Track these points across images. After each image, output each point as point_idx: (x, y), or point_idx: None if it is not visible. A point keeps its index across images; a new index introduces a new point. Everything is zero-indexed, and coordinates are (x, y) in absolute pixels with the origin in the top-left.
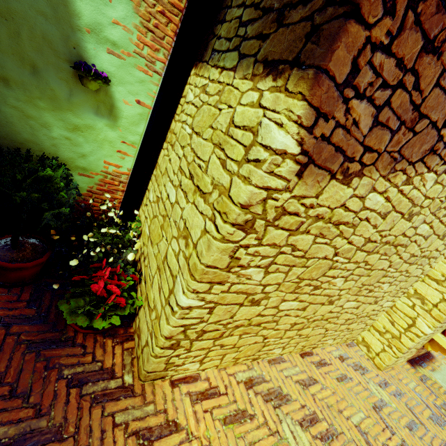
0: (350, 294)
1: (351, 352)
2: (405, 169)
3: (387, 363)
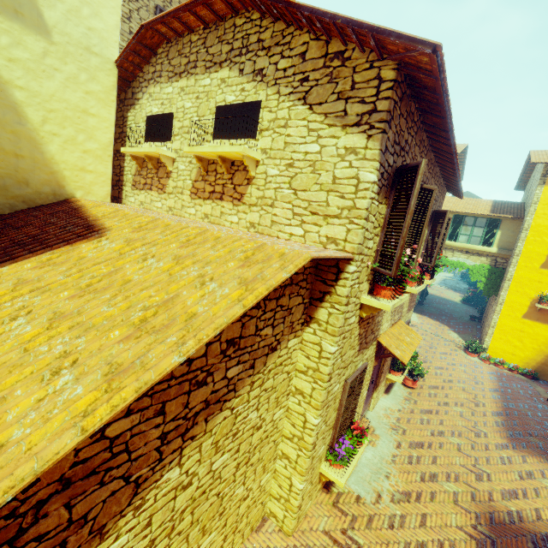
0: (196, 543)
1: (260, 538)
2: (123, 514)
3: (291, 527)
